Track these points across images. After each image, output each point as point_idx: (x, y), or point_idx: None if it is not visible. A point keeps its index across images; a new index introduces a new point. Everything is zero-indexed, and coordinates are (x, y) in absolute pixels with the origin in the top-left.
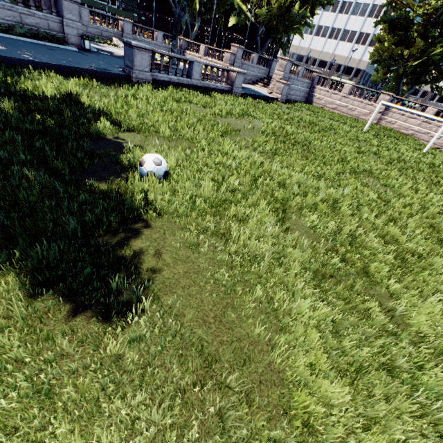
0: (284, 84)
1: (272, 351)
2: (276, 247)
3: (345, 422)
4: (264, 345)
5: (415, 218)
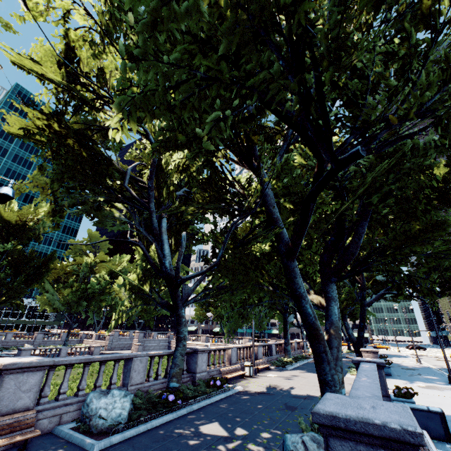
0: (138, 345)
1: None
2: None
3: None
4: None
5: None
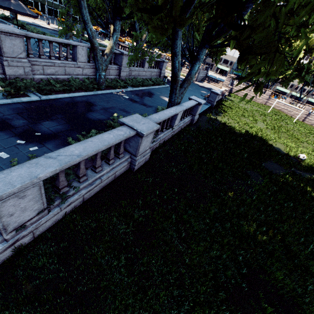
0: (230, 87)
1: None
2: None
3: None
4: None
5: None
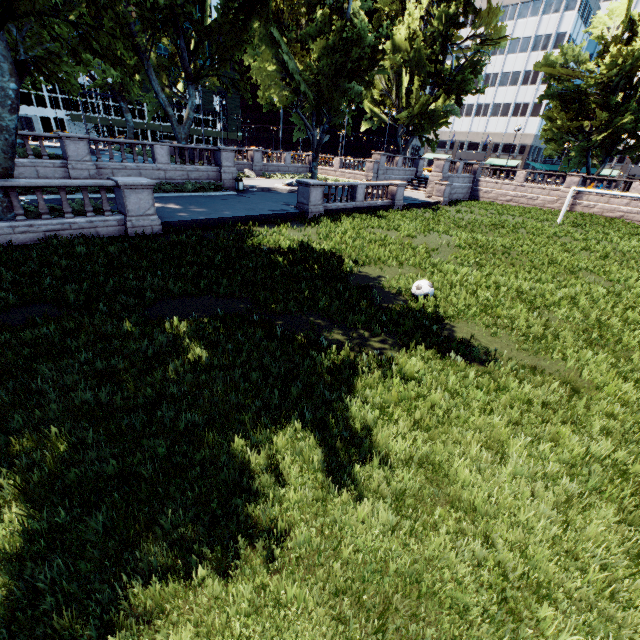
0: (444, 185)
1: (581, 374)
2: (550, 329)
3: (636, 398)
4: (573, 375)
5: None
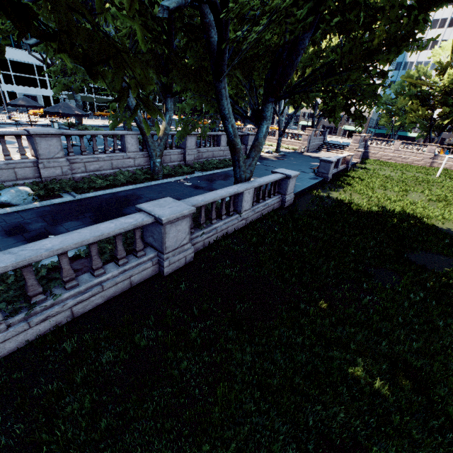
0: (361, 151)
1: None
2: None
3: None
4: None
5: None
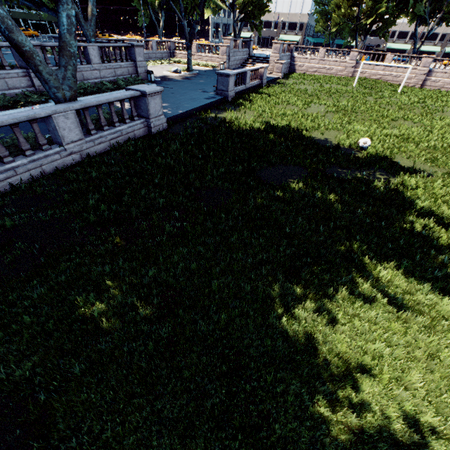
0: (282, 63)
1: None
2: (434, 154)
3: None
4: None
5: (446, 134)
